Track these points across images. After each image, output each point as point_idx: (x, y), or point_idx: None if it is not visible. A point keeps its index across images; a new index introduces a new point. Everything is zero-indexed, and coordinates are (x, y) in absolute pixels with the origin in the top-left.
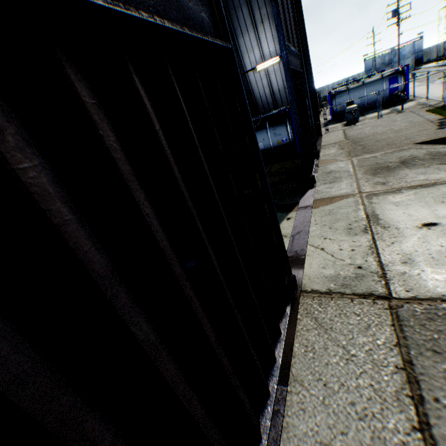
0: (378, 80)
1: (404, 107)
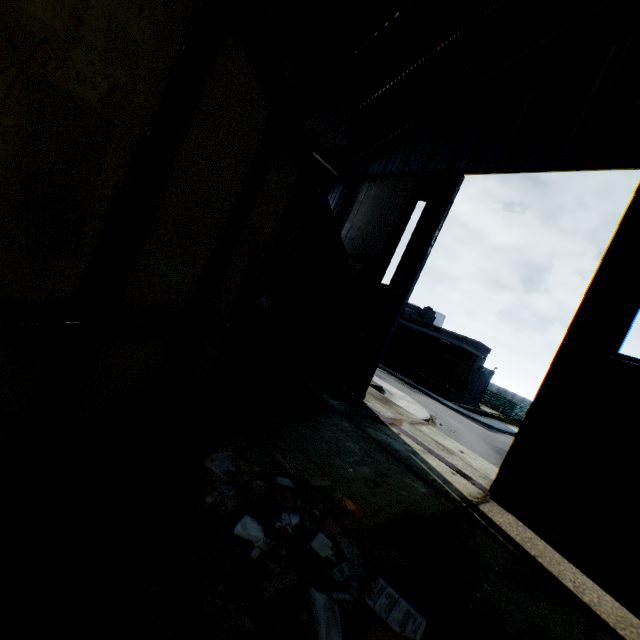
0: None
1: None
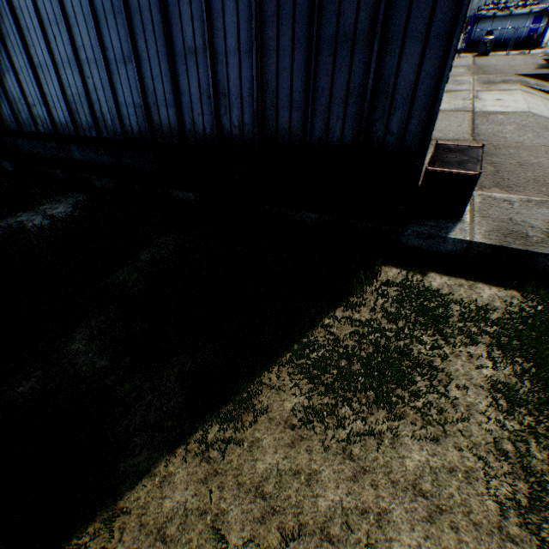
0: (524, 15)
1: (531, 53)
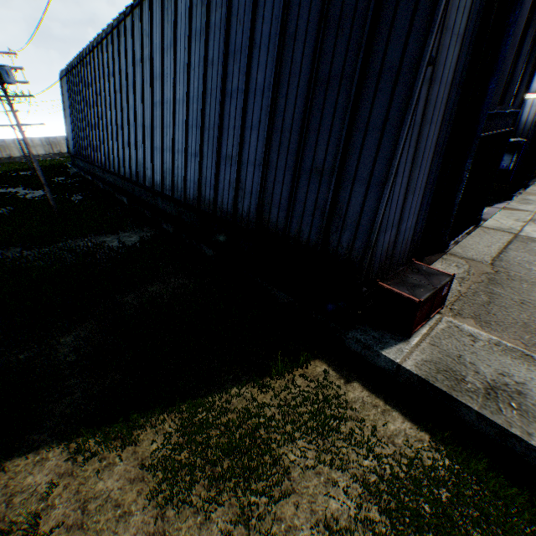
0: None
1: None
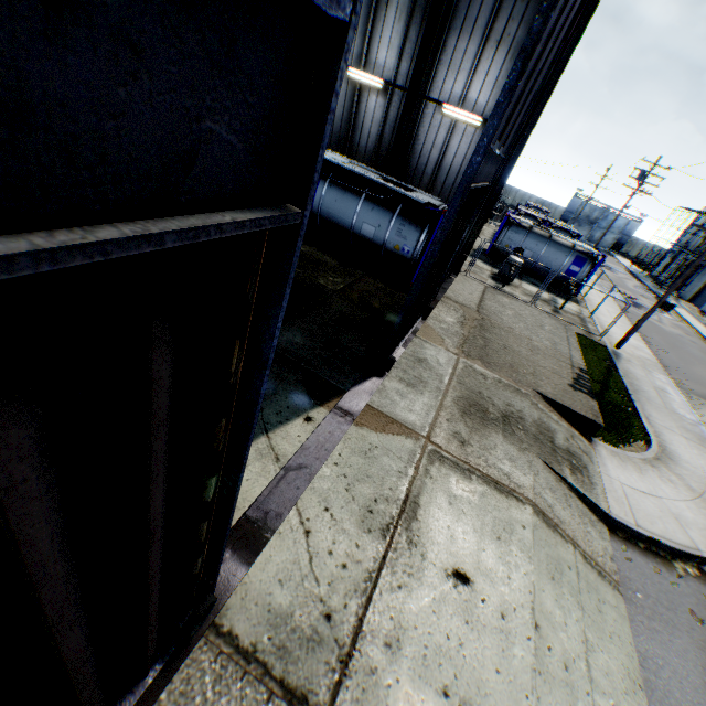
0: (566, 247)
1: (565, 307)
